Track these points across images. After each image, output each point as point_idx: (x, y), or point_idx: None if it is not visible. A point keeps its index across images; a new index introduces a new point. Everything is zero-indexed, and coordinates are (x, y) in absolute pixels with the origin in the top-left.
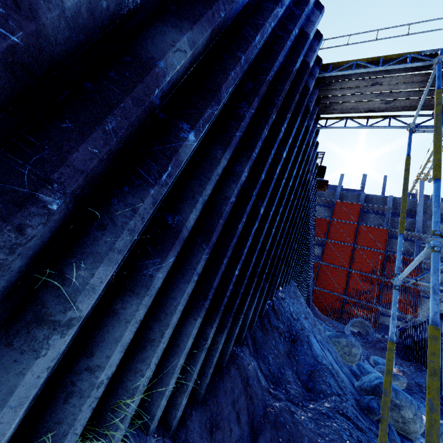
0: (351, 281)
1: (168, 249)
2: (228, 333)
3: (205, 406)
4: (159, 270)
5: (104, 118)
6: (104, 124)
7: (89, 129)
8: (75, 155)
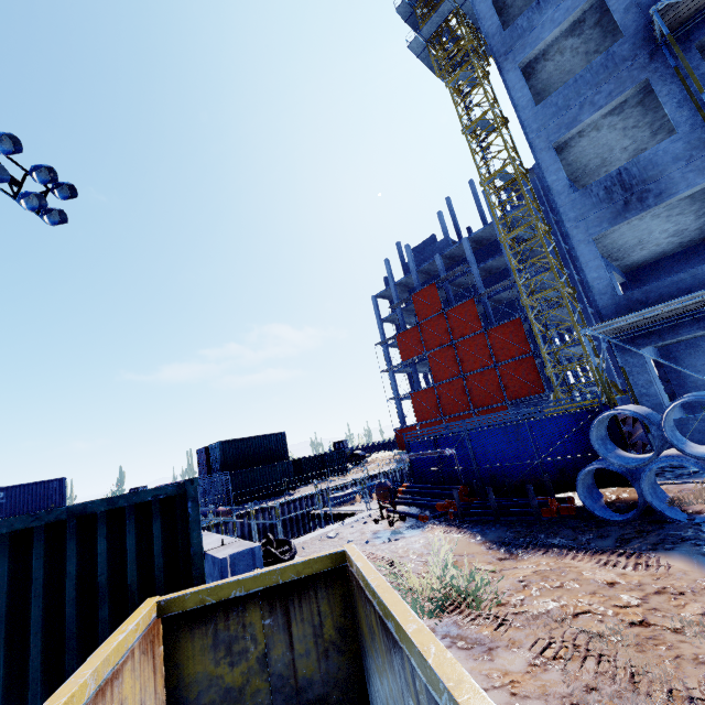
0: (470, 388)
1: None
2: None
3: None
4: None
5: None
6: None
7: None
8: None
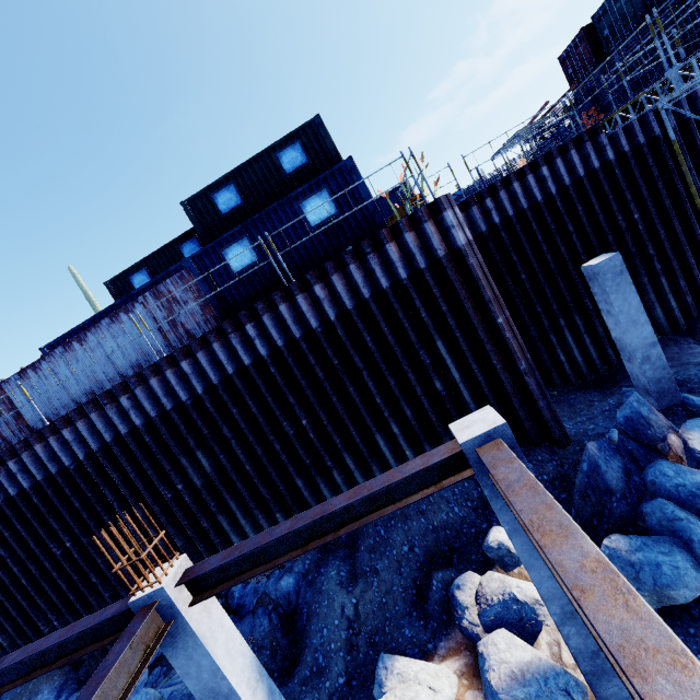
0: None
1: None
2: (695, 289)
3: (699, 318)
4: None
5: (592, 320)
6: (593, 320)
7: (593, 322)
8: (595, 326)
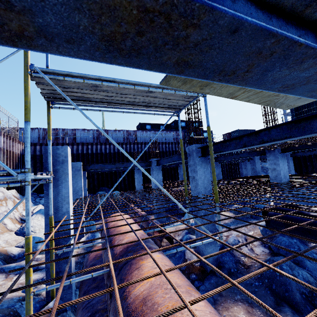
0: None
1: (236, 176)
2: None
3: None
4: (236, 176)
5: None
6: None
7: None
8: None
